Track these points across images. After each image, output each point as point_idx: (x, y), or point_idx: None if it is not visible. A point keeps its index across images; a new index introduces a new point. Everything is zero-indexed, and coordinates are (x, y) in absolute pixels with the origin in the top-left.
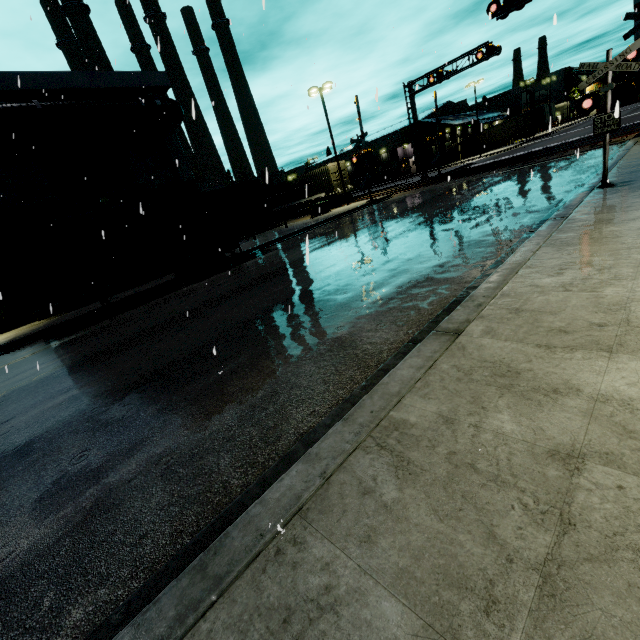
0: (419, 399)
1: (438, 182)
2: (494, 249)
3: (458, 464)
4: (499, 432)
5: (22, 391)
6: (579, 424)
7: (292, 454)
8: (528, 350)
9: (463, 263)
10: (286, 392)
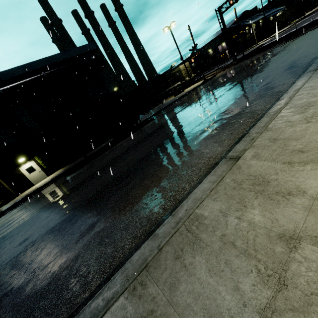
0: (211, 201)
1: (242, 61)
2: (269, 98)
3: (225, 242)
4: (251, 222)
5: (55, 202)
6: (301, 216)
7: (151, 232)
8: (277, 166)
9: (250, 111)
10: (153, 197)
